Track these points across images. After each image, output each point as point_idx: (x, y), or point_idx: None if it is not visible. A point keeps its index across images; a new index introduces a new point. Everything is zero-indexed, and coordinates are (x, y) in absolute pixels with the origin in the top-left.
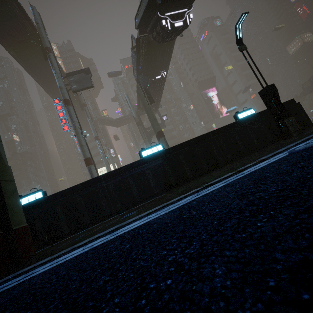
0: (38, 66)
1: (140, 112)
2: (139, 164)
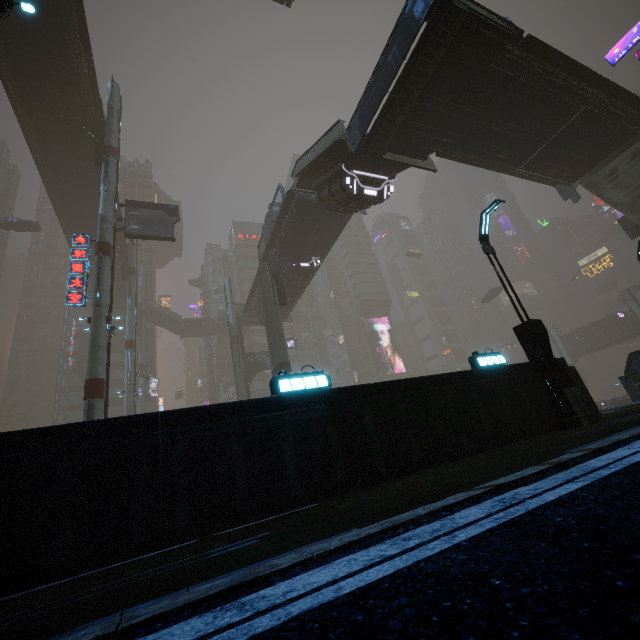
0: (70, 171)
1: (247, 318)
2: (266, 406)
